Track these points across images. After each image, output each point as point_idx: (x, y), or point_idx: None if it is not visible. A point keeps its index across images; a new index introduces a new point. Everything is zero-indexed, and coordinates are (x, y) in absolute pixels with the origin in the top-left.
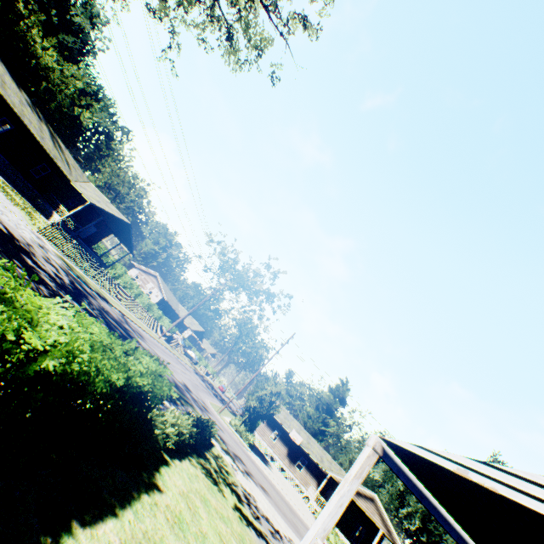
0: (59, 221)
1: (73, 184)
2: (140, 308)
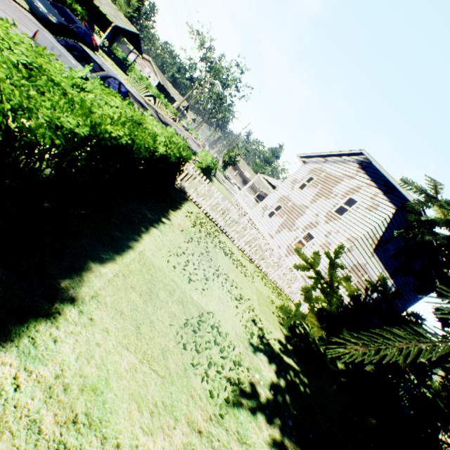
0: (100, 43)
1: (96, 3)
2: (162, 106)
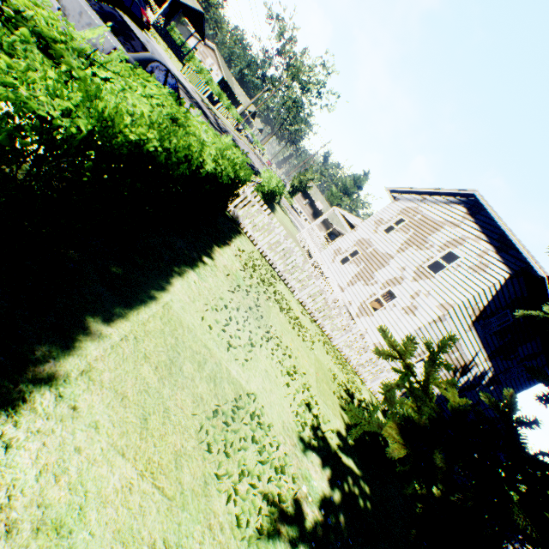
0: (154, 21)
1: None
2: (223, 108)
